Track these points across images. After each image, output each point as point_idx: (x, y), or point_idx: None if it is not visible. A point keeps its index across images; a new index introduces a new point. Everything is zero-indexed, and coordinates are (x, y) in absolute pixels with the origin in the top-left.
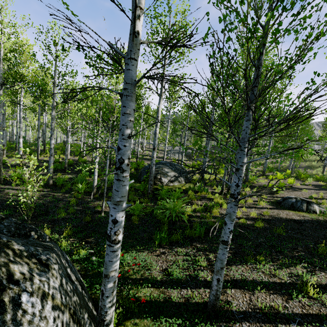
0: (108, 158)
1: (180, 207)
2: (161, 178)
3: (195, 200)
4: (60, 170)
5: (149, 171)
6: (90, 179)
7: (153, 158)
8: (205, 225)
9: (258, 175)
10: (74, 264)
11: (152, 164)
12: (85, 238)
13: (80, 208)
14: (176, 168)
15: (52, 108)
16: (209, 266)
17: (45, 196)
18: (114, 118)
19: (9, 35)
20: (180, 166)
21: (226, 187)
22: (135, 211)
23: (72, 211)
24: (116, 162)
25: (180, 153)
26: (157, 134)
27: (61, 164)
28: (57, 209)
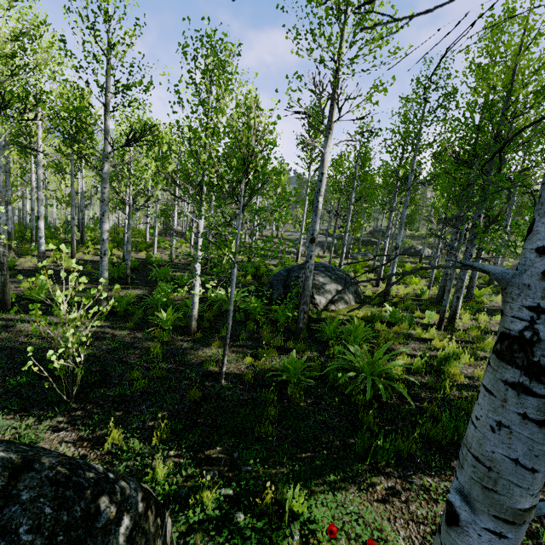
0: (235, 263)
1: (389, 367)
2: (313, 295)
3: (397, 344)
4: (116, 280)
5: (289, 282)
6: (176, 297)
7: (309, 258)
8: (450, 408)
9: (479, 286)
10: (196, 538)
11: (307, 272)
12: (202, 448)
13: (172, 365)
14: (337, 276)
15: (104, 157)
16: (530, 541)
17: (97, 339)
18: (250, 175)
19: (10, 1)
20: (342, 271)
21: (438, 313)
22: (292, 375)
23: (157, 373)
24: (531, 338)
25: (318, 244)
26: (320, 209)
27: (118, 269)
28: (127, 371)
